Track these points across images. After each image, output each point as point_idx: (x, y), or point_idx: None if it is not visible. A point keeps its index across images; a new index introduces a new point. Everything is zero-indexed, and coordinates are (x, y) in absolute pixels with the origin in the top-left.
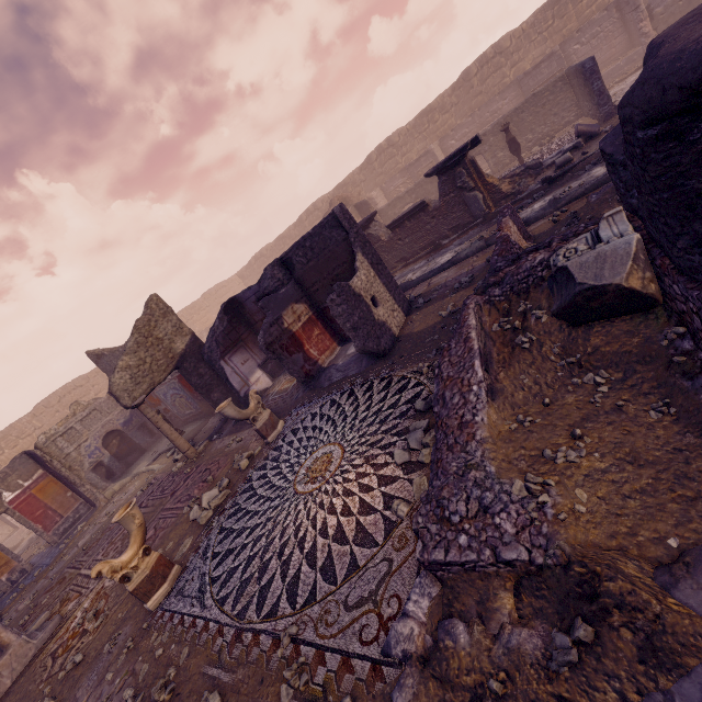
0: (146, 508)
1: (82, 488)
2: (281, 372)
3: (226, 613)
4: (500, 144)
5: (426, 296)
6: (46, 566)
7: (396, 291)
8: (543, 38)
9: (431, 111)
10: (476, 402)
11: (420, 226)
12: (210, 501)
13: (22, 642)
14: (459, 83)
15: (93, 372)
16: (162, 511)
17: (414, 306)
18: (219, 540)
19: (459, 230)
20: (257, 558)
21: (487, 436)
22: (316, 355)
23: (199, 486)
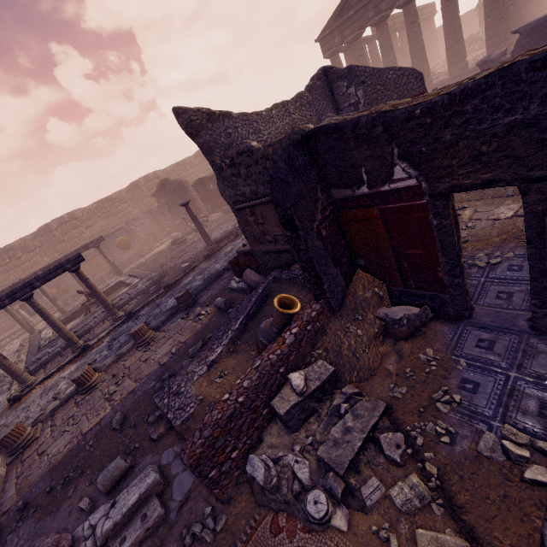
0: None
1: None
2: None
3: None
4: None
5: None
6: None
7: None
8: None
9: (184, 164)
10: None
11: None
12: None
13: None
14: (199, 154)
15: None
16: None
17: None
18: None
19: None
20: None
21: None
22: None
23: None
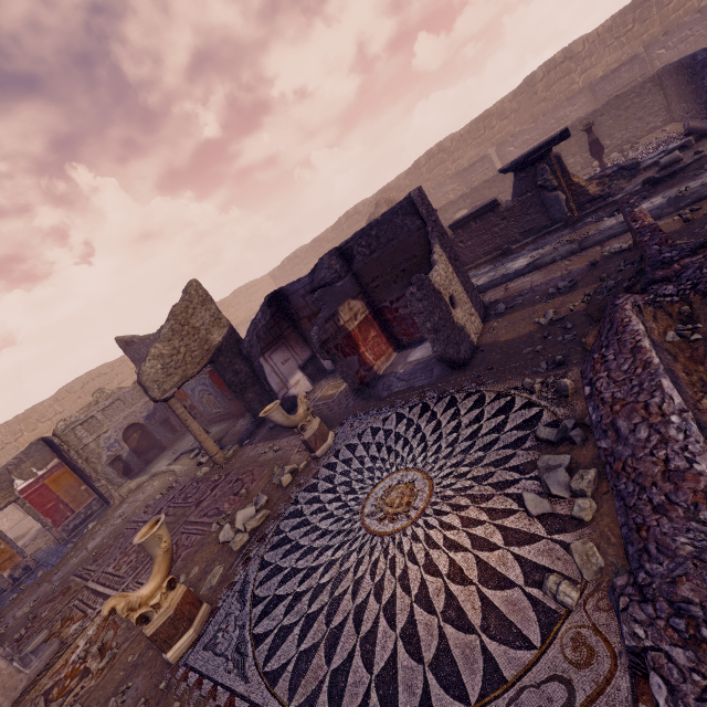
0: (166, 516)
1: (97, 483)
2: (321, 376)
3: (280, 701)
4: (572, 149)
5: (506, 302)
6: (51, 567)
7: (473, 293)
8: (620, 44)
9: (489, 116)
10: (685, 440)
11: (487, 228)
12: (245, 522)
13: (13, 671)
14: (521, 89)
15: (119, 361)
16: (185, 524)
17: (492, 312)
18: (261, 578)
19: (531, 235)
20: (320, 620)
21: None
22: (371, 360)
23: (229, 499)
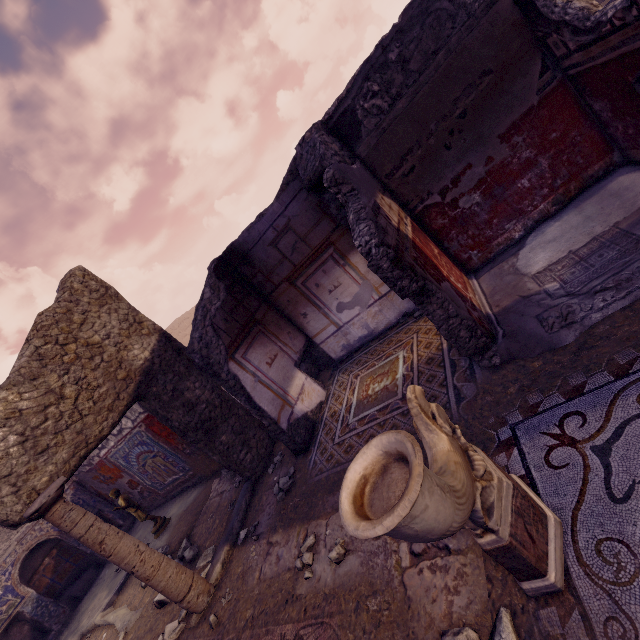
0: None
1: None
2: (329, 371)
3: None
4: None
5: None
6: None
7: None
8: None
9: None
10: None
11: None
12: None
13: None
14: None
15: None
16: None
17: None
18: None
19: None
20: None
21: None
22: (463, 291)
23: None
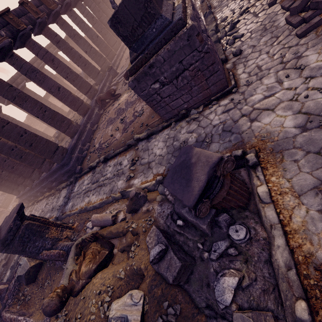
0: None
1: None
2: None
3: None
4: None
5: None
6: None
7: None
8: None
9: None
10: None
11: None
12: None
13: None
14: None
15: None
16: None
17: None
18: None
19: None
20: None
21: (35, 320)
22: None
23: None
